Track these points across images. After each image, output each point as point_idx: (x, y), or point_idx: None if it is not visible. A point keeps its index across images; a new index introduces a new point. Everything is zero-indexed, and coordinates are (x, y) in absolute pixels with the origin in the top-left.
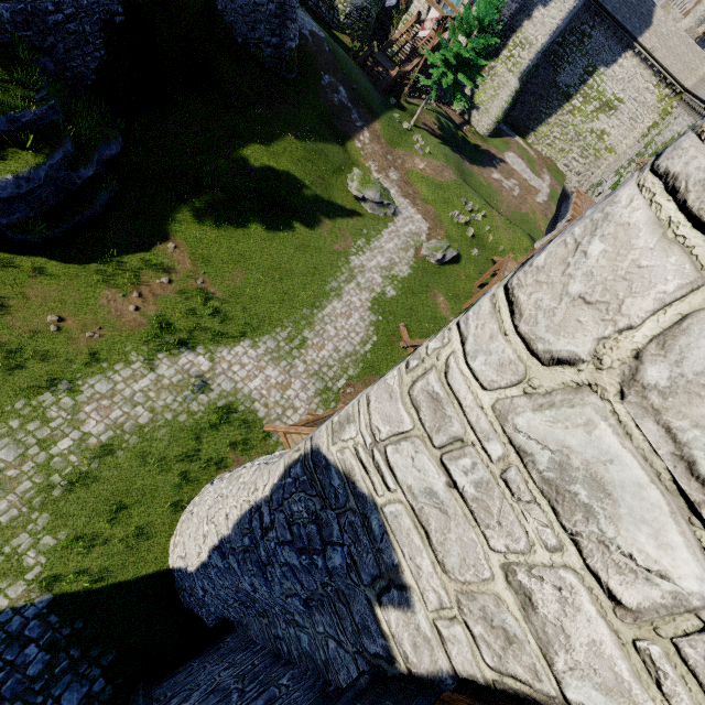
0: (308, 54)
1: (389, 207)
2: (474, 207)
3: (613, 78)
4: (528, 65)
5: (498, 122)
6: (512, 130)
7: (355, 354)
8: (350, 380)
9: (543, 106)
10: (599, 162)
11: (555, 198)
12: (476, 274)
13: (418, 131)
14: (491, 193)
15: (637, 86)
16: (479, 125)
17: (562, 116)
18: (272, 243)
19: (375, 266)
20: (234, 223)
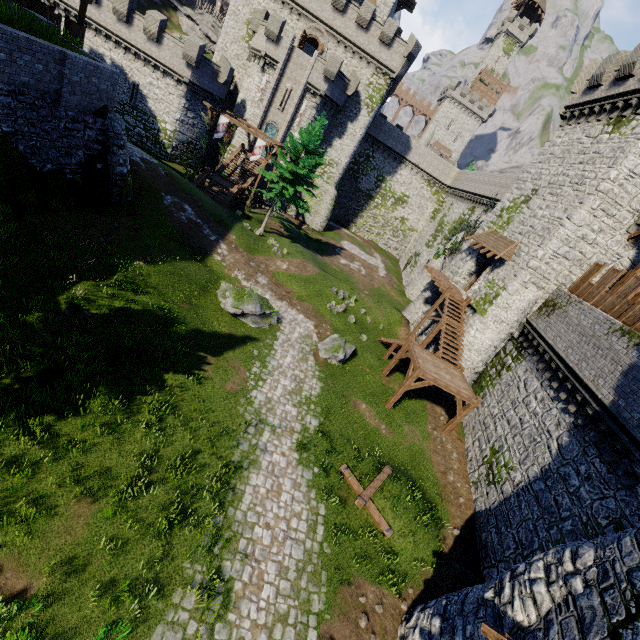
0: (143, 178)
1: (272, 316)
2: (345, 294)
3: (397, 183)
4: (339, 178)
5: (328, 220)
6: (337, 224)
7: (308, 559)
8: (321, 623)
9: (355, 205)
10: (408, 239)
11: (391, 270)
12: (376, 362)
13: (269, 235)
14: (347, 276)
15: (415, 186)
16: (313, 223)
17: (371, 210)
18: (136, 419)
19: (282, 393)
20: (62, 408)
